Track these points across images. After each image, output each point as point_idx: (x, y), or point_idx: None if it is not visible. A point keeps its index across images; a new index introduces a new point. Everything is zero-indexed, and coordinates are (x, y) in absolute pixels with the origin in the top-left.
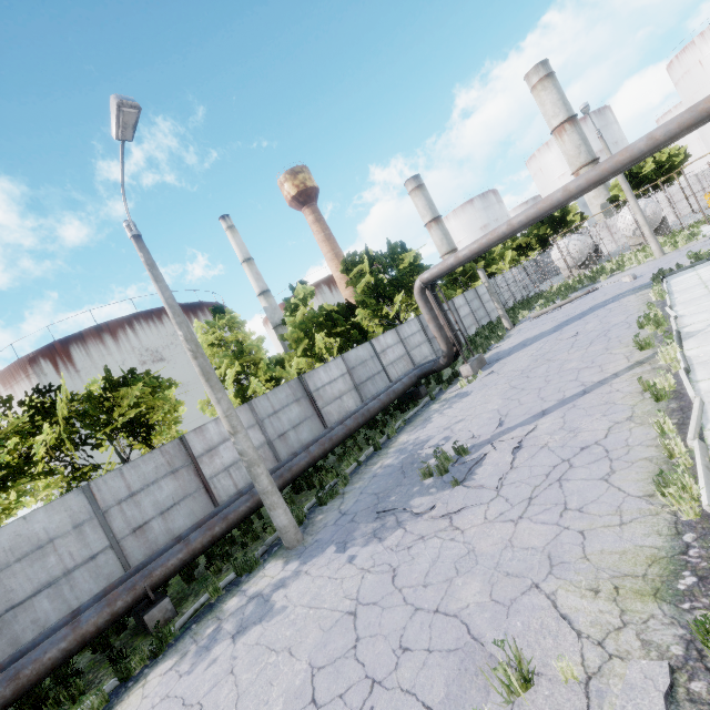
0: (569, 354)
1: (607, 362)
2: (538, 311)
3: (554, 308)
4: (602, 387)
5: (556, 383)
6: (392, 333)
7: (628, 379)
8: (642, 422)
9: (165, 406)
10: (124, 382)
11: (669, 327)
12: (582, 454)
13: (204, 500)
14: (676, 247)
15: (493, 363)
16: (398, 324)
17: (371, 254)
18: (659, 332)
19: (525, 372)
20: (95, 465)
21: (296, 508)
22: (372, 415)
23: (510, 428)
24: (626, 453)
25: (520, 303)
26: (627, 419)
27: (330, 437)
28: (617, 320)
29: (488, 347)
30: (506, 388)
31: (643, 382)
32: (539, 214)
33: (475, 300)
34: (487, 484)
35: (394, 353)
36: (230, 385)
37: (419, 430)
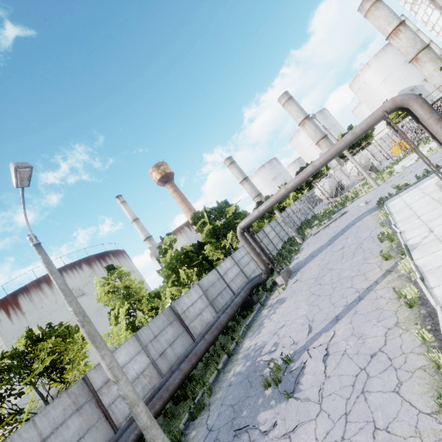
0: (342, 264)
1: (367, 270)
2: (316, 229)
3: (325, 227)
4: (370, 294)
5: (339, 290)
6: (229, 259)
7: (385, 286)
8: (407, 328)
9: (75, 347)
10: (42, 336)
11: (398, 241)
12: (373, 362)
13: (105, 427)
14: (384, 181)
15: (296, 272)
16: (233, 250)
17: (208, 210)
18: (393, 245)
19: (317, 279)
20: (19, 411)
21: (176, 422)
22: (223, 326)
23: (317, 334)
24: (404, 361)
25: (304, 223)
26: (395, 325)
27: (195, 353)
28: (365, 235)
29: (291, 258)
30: (308, 295)
31: (397, 291)
32: (302, 181)
33: (277, 226)
34: (311, 396)
35: (232, 272)
36: (122, 319)
37: (257, 336)
